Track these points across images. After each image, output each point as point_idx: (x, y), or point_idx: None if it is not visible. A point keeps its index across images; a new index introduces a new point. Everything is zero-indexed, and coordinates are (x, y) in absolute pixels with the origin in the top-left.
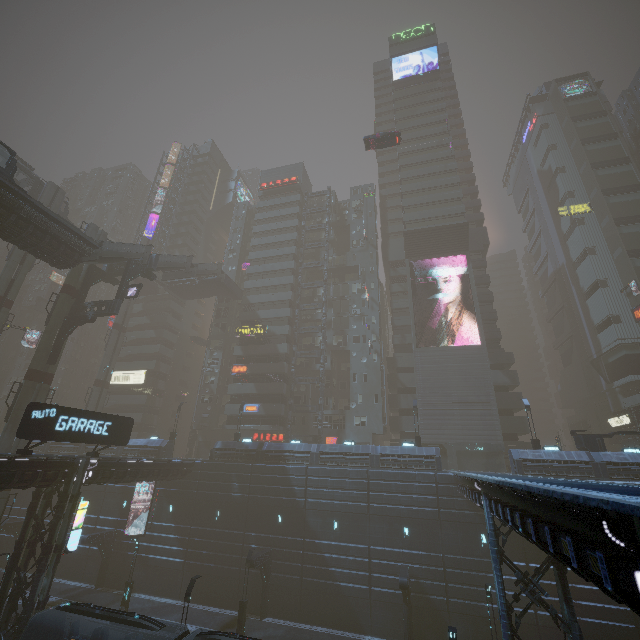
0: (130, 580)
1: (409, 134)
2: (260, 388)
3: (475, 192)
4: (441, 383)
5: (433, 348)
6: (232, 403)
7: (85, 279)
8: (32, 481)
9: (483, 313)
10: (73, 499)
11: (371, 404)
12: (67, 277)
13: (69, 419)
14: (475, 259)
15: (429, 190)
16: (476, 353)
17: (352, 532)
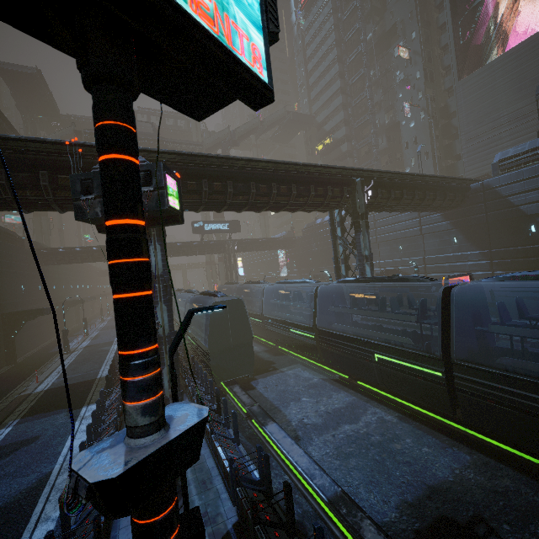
0: None
1: None
2: None
3: None
4: (487, 109)
5: (477, 72)
6: None
7: None
8: (213, 250)
9: None
10: (233, 257)
11: (422, 163)
12: None
13: (209, 225)
14: None
15: None
16: (536, 44)
17: None
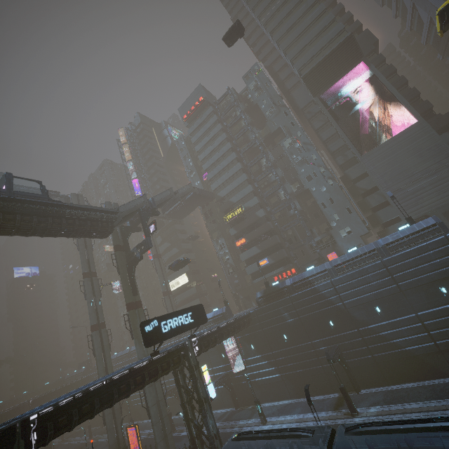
0: (256, 399)
1: (263, 4)
2: (261, 247)
3: (341, 9)
4: (398, 170)
5: (376, 148)
6: (248, 266)
7: (122, 237)
8: (169, 368)
9: (404, 97)
10: (196, 367)
11: (347, 216)
12: (113, 241)
13: (167, 322)
14: (372, 60)
15: (303, 33)
16: (417, 130)
17: (395, 309)
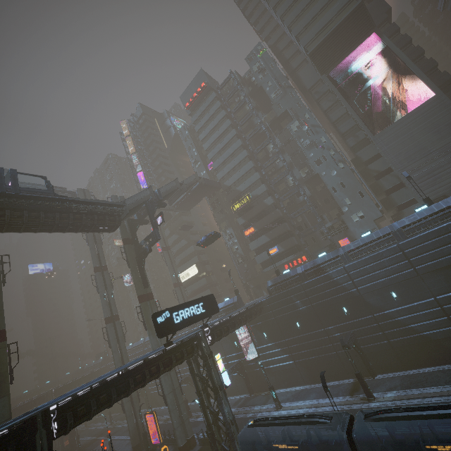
0: (270, 386)
1: None
2: (270, 235)
3: None
4: (414, 149)
5: (389, 127)
6: (258, 255)
7: (130, 230)
8: (182, 357)
9: (420, 69)
10: (210, 356)
11: (359, 200)
12: (121, 235)
13: (178, 313)
14: (384, 31)
15: (309, 5)
16: (435, 104)
17: (412, 294)
